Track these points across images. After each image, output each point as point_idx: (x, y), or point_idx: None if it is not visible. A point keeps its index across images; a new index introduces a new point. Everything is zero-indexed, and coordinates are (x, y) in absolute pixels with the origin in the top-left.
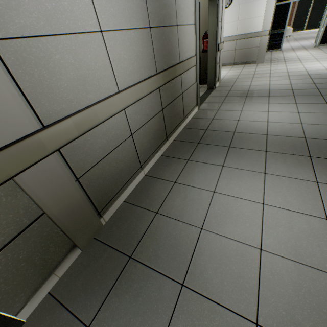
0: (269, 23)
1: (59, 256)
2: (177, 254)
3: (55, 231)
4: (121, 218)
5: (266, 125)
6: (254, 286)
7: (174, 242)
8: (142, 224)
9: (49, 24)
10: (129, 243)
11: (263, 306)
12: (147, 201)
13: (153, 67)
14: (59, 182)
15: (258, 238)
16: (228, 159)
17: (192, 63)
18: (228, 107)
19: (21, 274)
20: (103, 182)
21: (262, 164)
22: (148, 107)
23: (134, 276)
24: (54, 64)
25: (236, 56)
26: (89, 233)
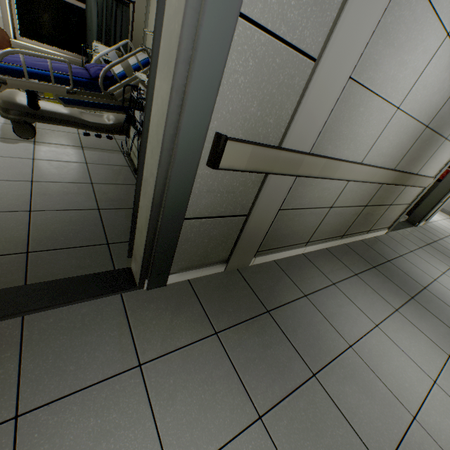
0: None
1: (215, 258)
2: (316, 346)
3: (234, 236)
4: (267, 273)
5: None
6: (393, 440)
7: (316, 334)
8: (287, 293)
9: (380, 84)
10: (269, 299)
11: None
12: (299, 278)
13: (397, 161)
14: (275, 201)
15: (415, 405)
16: (406, 308)
17: (425, 183)
18: (427, 257)
19: (198, 247)
20: (283, 228)
21: (449, 345)
22: (361, 194)
23: (267, 329)
24: (355, 113)
25: None
26: (240, 261)
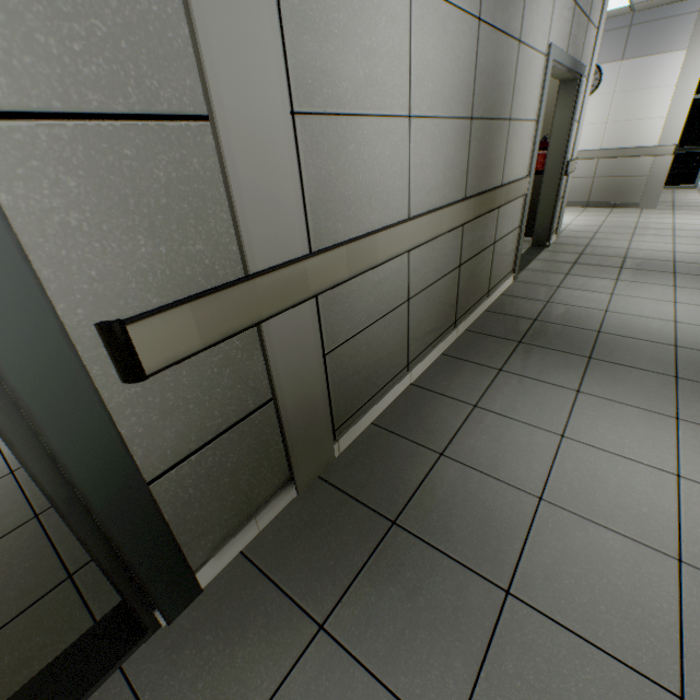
0: (676, 132)
1: (267, 489)
2: (490, 534)
3: (275, 438)
4: (369, 452)
5: (672, 327)
6: (669, 626)
7: (483, 512)
8: (412, 469)
9: (356, 99)
10: (388, 497)
11: (695, 668)
12: (420, 430)
13: (462, 186)
14: (305, 350)
15: (671, 538)
16: (589, 380)
17: (521, 189)
18: (581, 283)
19: (219, 497)
20: (353, 374)
21: (670, 401)
22: (441, 255)
23: (404, 557)
24: (345, 158)
25: (594, 189)
26: (315, 463)
